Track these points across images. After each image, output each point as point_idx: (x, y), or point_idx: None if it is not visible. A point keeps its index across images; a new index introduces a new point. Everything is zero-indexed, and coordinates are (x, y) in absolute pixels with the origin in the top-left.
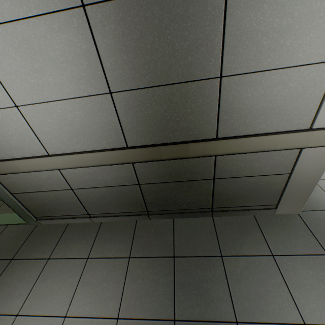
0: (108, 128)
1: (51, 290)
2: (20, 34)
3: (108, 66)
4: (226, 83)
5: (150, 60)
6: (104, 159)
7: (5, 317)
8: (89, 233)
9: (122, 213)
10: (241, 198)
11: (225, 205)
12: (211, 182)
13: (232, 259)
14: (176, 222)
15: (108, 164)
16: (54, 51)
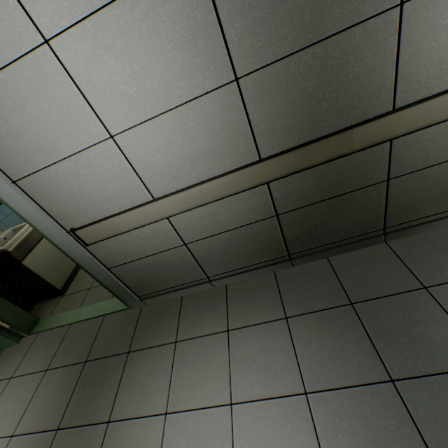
0: (234, 136)
1: (196, 377)
2: (113, 24)
3: (233, 37)
4: (410, 11)
5: (293, 9)
6: (230, 186)
7: (152, 418)
8: (215, 301)
9: (253, 265)
10: (430, 202)
11: (405, 220)
12: (383, 186)
13: (443, 288)
14: (333, 261)
15: (236, 192)
16: (159, 36)
